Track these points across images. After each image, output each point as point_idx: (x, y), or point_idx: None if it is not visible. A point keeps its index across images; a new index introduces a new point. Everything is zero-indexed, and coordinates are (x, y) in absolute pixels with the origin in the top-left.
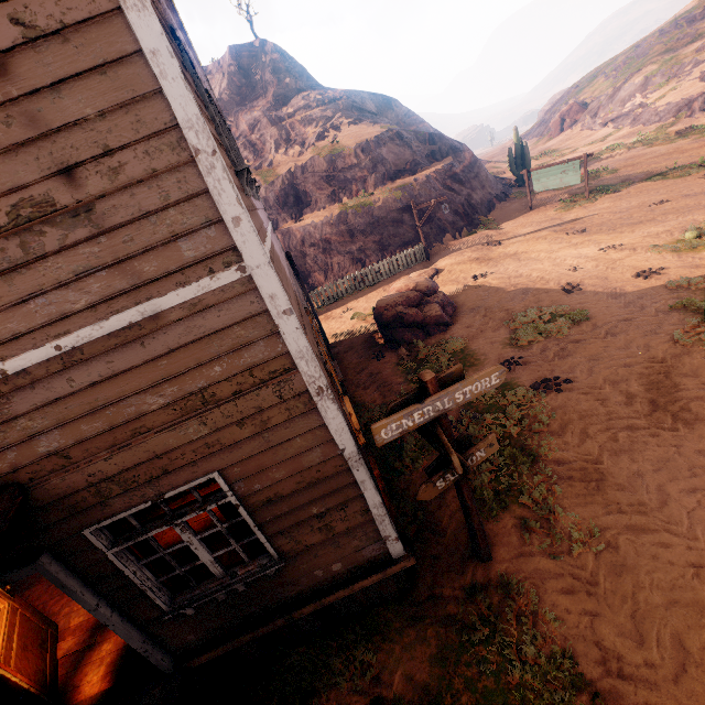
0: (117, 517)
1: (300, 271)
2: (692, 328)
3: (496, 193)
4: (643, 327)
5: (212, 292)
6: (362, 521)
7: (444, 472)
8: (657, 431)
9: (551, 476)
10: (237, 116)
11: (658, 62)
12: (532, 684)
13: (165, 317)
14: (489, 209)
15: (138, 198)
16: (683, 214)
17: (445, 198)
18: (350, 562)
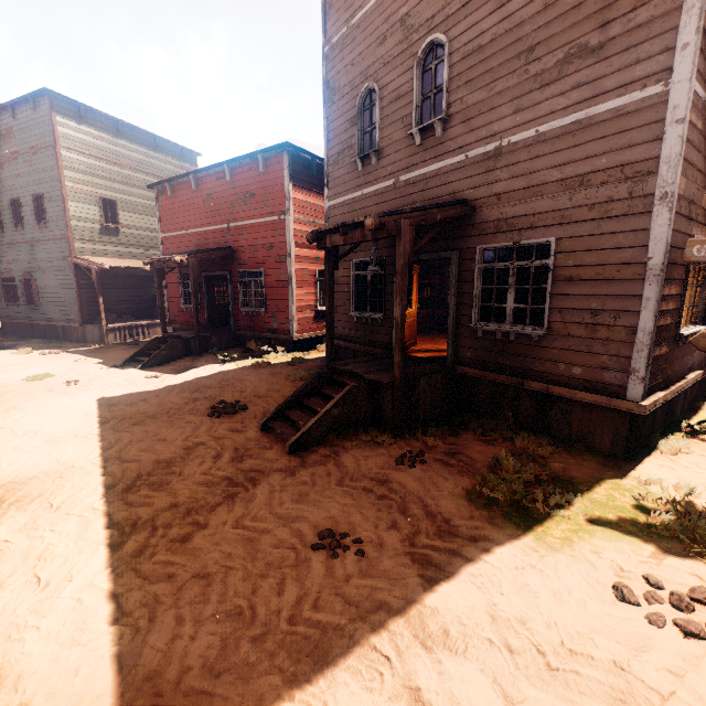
0: (494, 245)
1: None
2: None
3: None
4: None
5: (635, 102)
6: (623, 340)
7: None
8: None
9: None
10: None
11: None
12: (671, 528)
13: (596, 118)
14: None
15: (631, 38)
16: None
17: None
18: (589, 374)
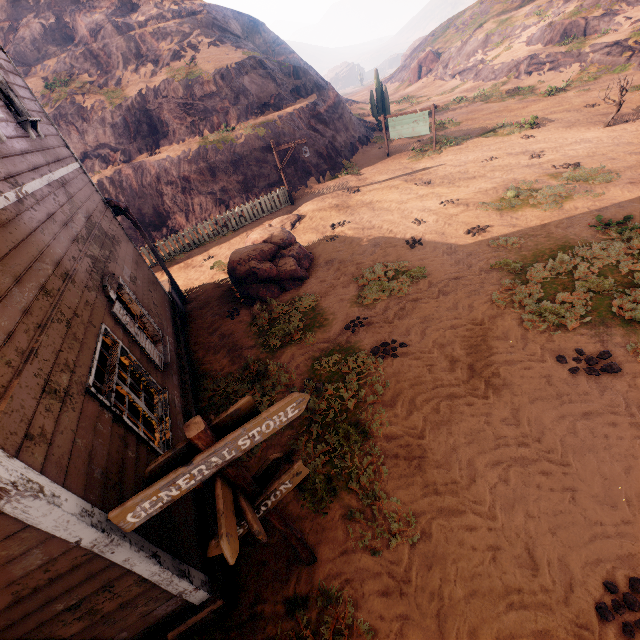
0: None
1: (157, 212)
2: (506, 289)
3: (359, 136)
4: (469, 287)
5: None
6: (142, 590)
7: (240, 519)
8: (472, 399)
9: (380, 455)
10: (73, 16)
11: (496, 21)
12: None
13: None
14: (352, 153)
15: None
16: (507, 172)
17: (305, 141)
18: (139, 626)
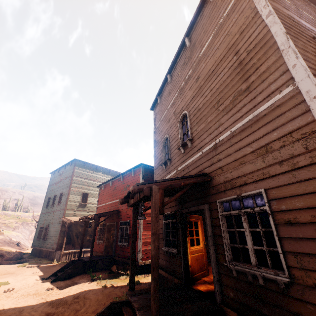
0: (226, 198)
1: None
2: None
3: None
4: None
5: (279, 100)
6: None
7: None
8: None
9: None
10: None
11: None
12: None
13: (260, 115)
14: None
15: (261, 77)
16: None
17: None
18: None
